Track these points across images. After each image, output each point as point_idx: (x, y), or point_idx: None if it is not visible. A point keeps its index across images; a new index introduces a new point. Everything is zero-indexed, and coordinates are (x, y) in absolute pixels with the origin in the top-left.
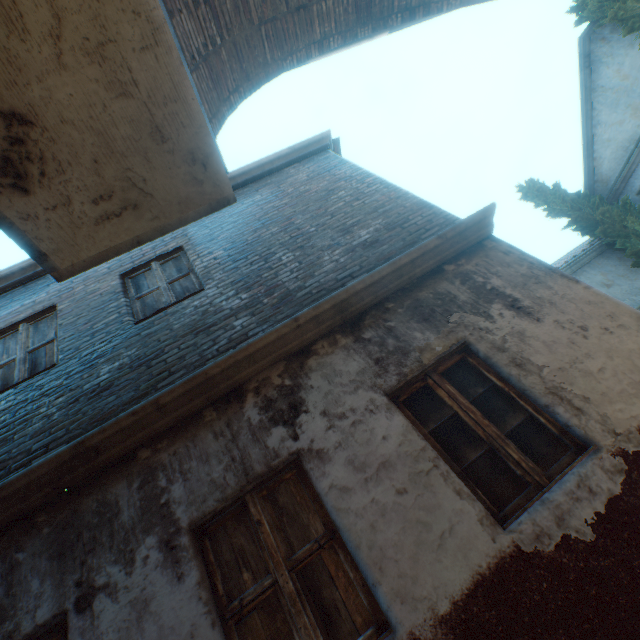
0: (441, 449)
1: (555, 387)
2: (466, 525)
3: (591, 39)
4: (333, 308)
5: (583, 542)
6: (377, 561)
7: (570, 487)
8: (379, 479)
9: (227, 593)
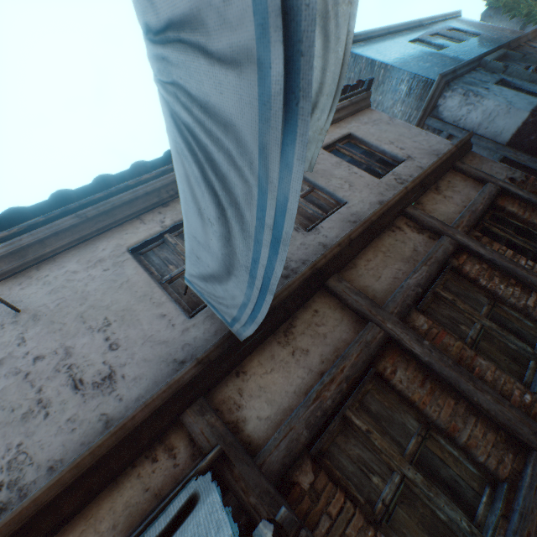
0: None
1: None
2: None
3: (485, 16)
4: (525, 37)
5: None
6: None
7: None
8: None
9: None
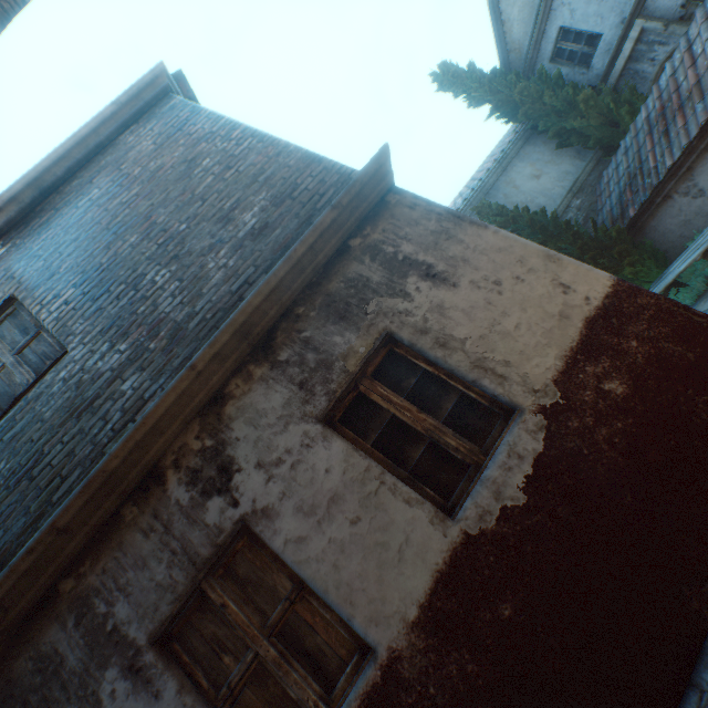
0: (386, 459)
1: (479, 359)
2: (420, 531)
3: None
4: (235, 336)
5: (518, 507)
6: (347, 597)
7: (502, 459)
8: (332, 516)
9: (213, 684)
